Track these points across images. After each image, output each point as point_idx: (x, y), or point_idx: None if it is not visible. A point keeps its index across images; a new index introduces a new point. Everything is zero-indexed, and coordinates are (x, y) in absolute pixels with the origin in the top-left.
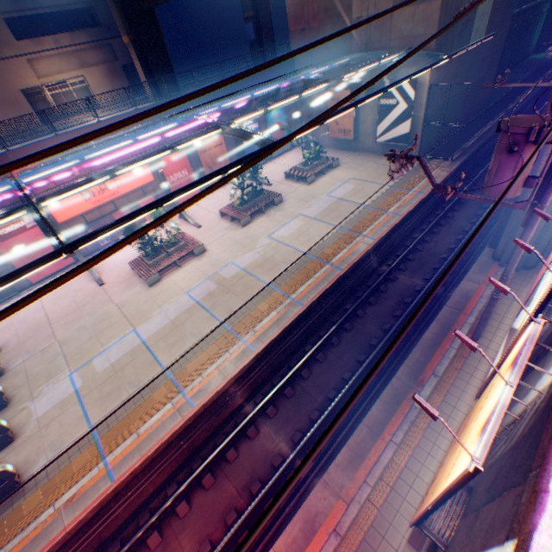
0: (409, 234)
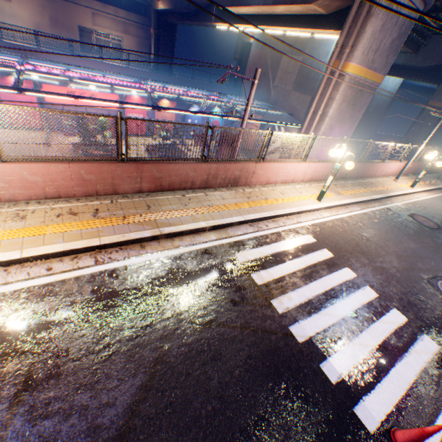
0: None
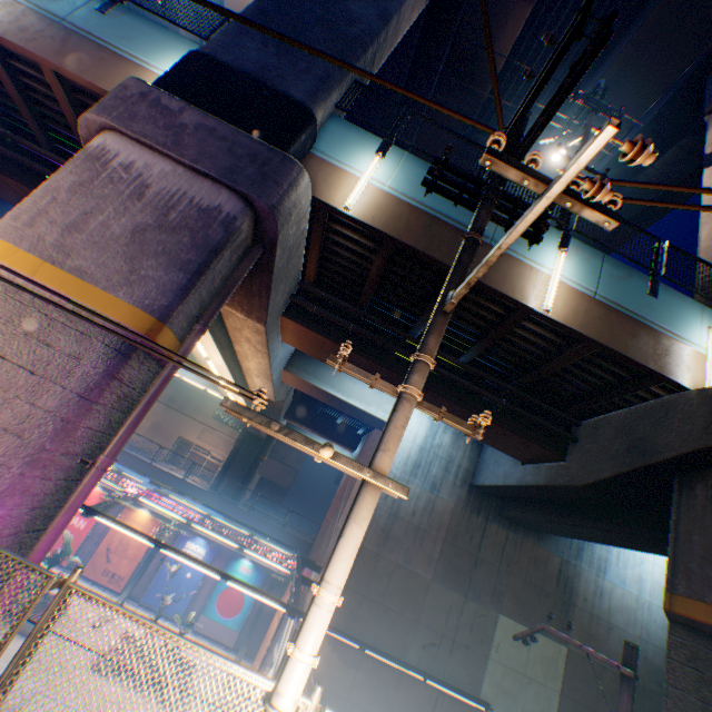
0: None
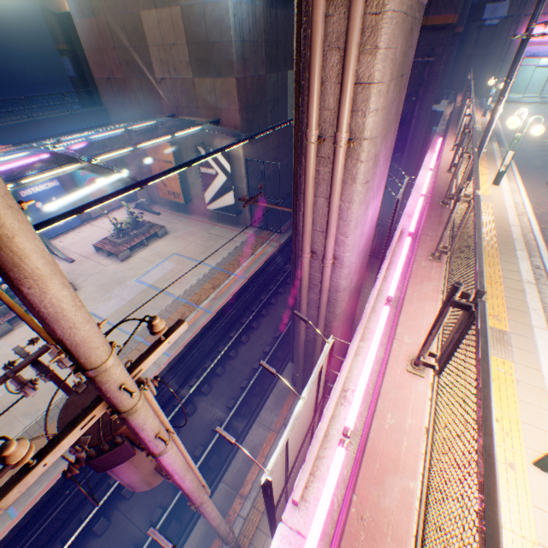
0: (229, 328)
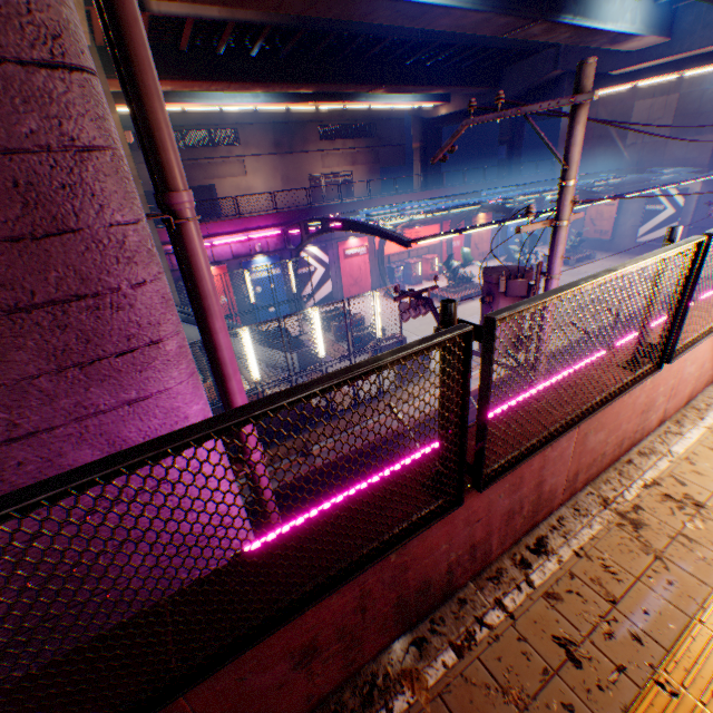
0: None
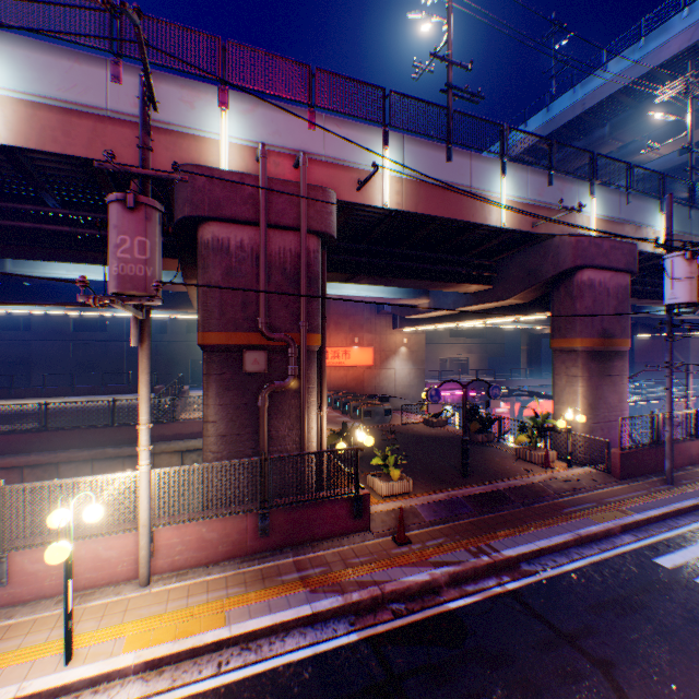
0: None
